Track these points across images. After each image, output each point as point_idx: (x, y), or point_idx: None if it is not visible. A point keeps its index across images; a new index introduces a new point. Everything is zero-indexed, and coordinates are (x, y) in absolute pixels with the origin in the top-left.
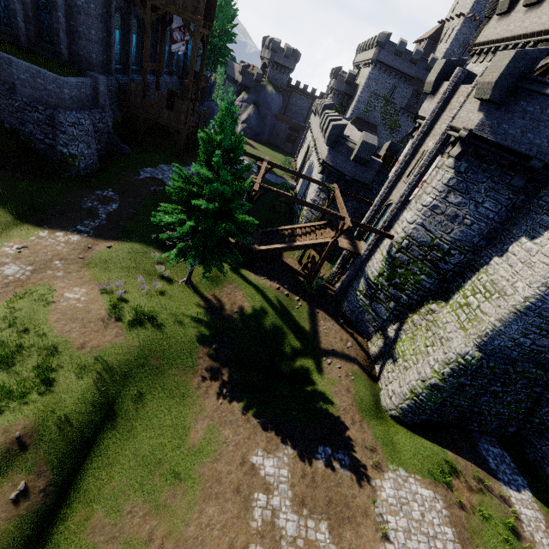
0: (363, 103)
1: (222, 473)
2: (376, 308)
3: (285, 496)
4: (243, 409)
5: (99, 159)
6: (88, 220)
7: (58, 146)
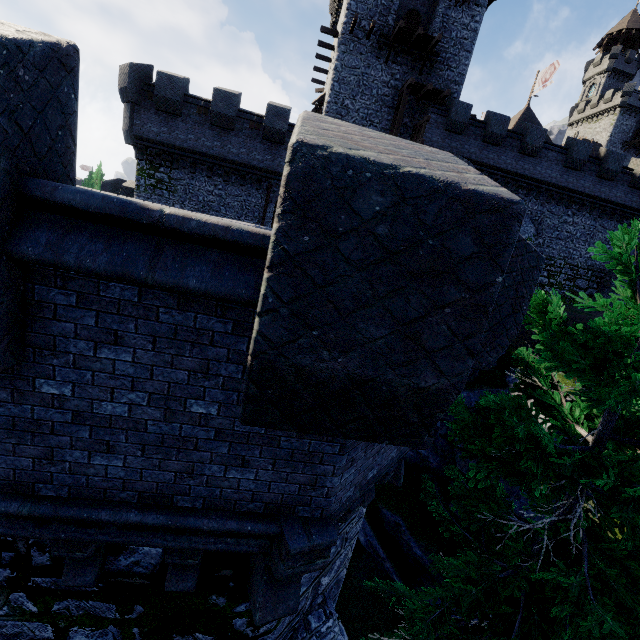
0: None
1: None
2: None
3: None
4: None
5: None
6: None
7: None
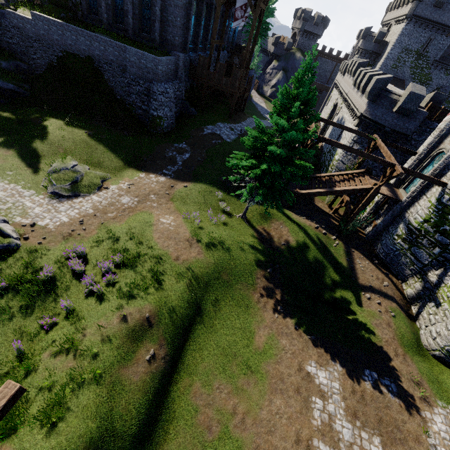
0: (392, 59)
1: (284, 374)
2: (415, 252)
3: (338, 405)
4: (295, 325)
5: (175, 120)
6: (170, 166)
7: (151, 110)
